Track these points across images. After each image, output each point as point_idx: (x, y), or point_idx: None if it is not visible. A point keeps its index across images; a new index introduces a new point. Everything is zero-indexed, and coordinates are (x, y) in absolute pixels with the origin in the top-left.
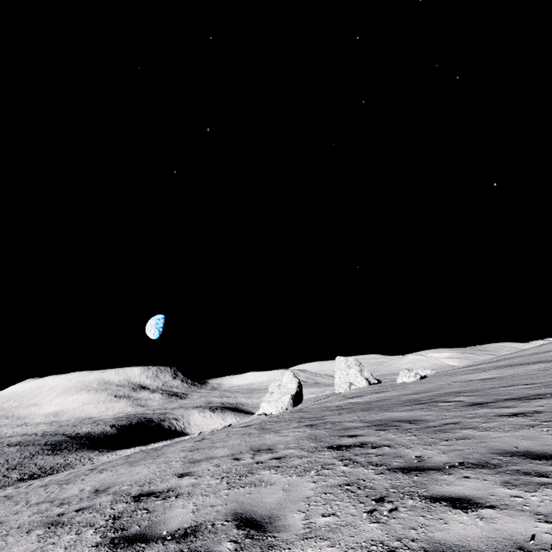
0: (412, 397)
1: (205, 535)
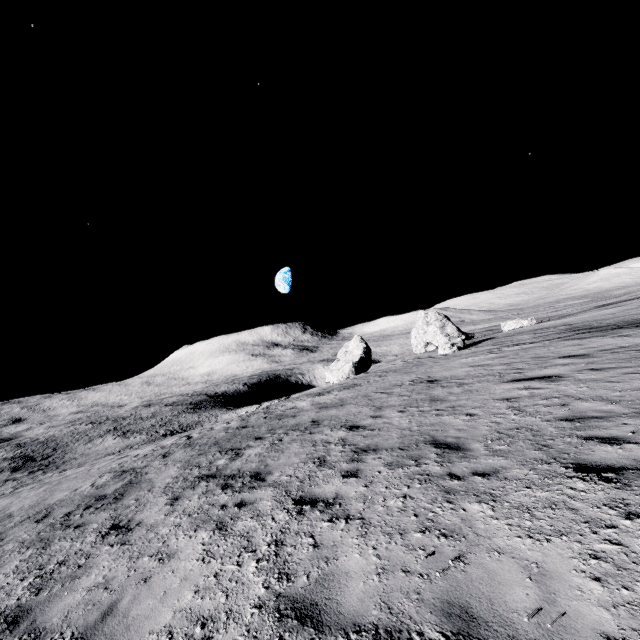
0: (297, 419)
1: None
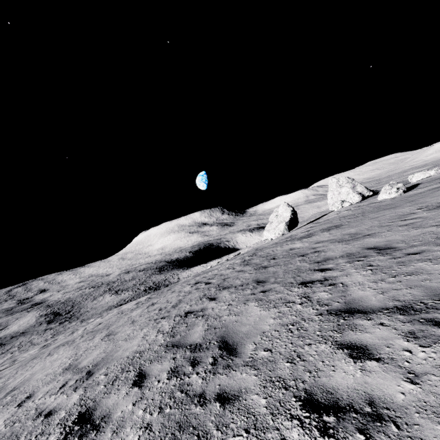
0: (334, 251)
1: None
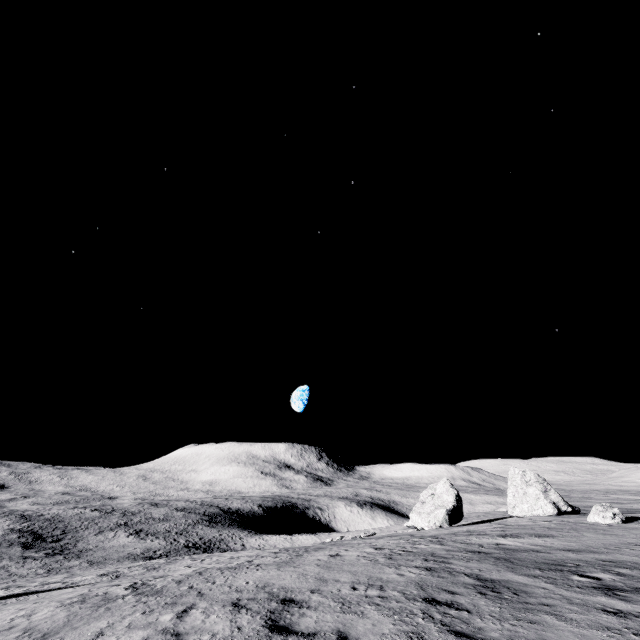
0: (565, 556)
1: (319, 638)
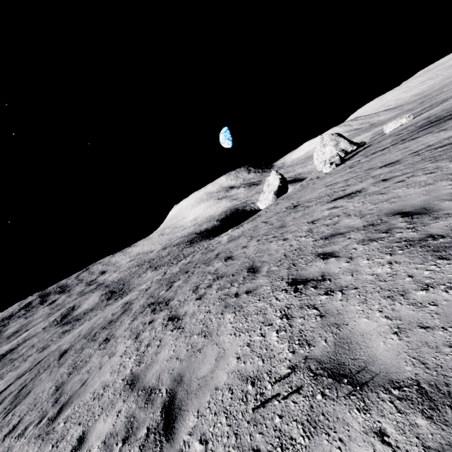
0: (212, 254)
1: None
